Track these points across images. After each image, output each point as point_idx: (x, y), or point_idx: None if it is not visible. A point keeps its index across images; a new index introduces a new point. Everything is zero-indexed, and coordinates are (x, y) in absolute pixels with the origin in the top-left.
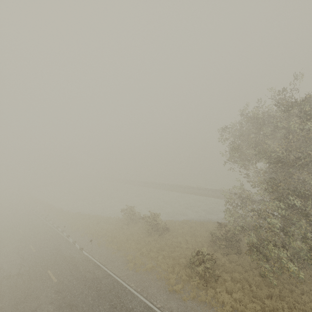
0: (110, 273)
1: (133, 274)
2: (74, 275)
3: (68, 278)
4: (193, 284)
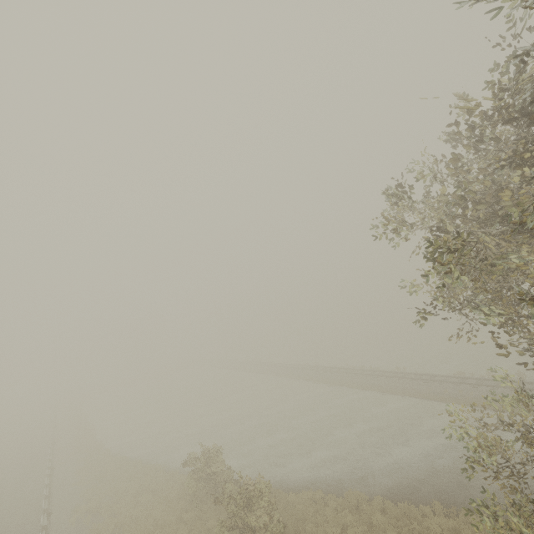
0: None
1: None
2: None
3: None
4: None
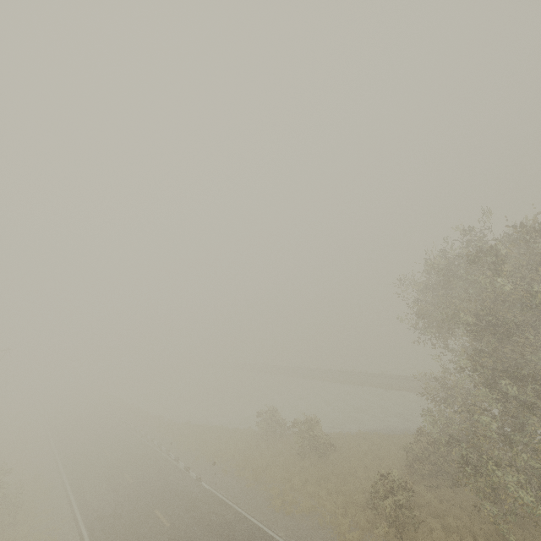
0: (247, 516)
1: (282, 518)
2: (194, 517)
3: (185, 521)
4: (378, 533)
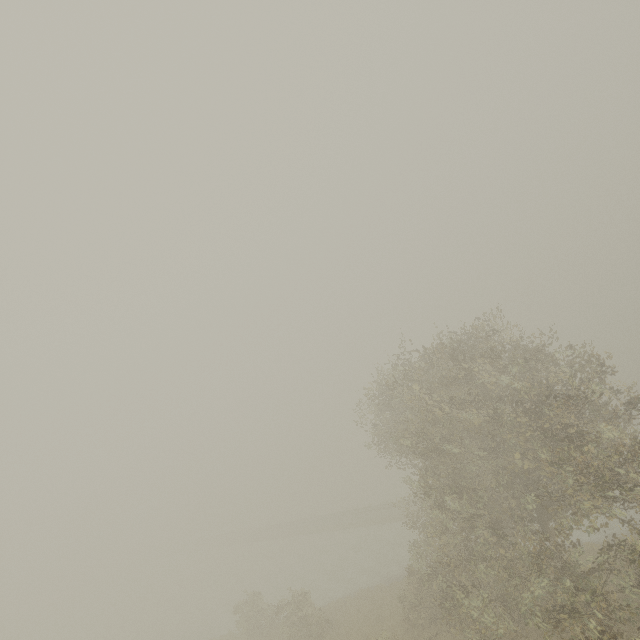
0: None
1: None
2: None
3: None
4: None
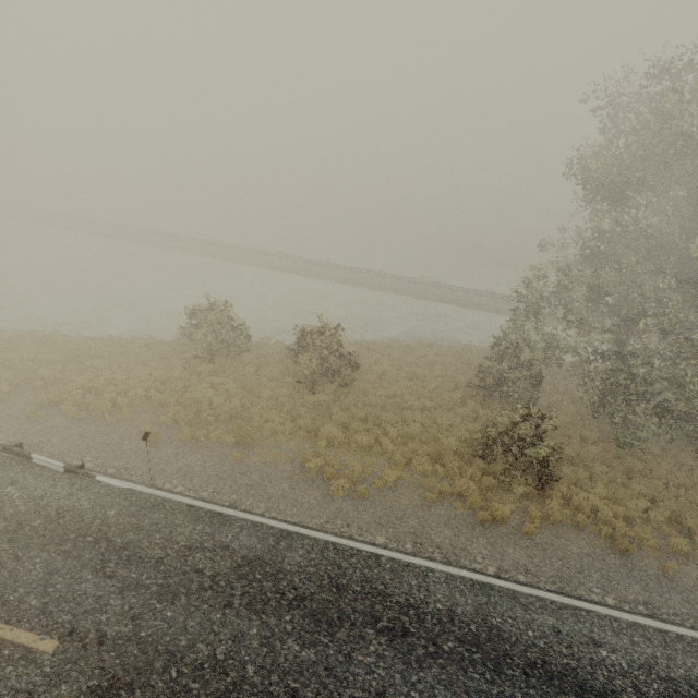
0: (286, 528)
1: (354, 506)
2: (139, 583)
3: (117, 608)
4: (520, 491)
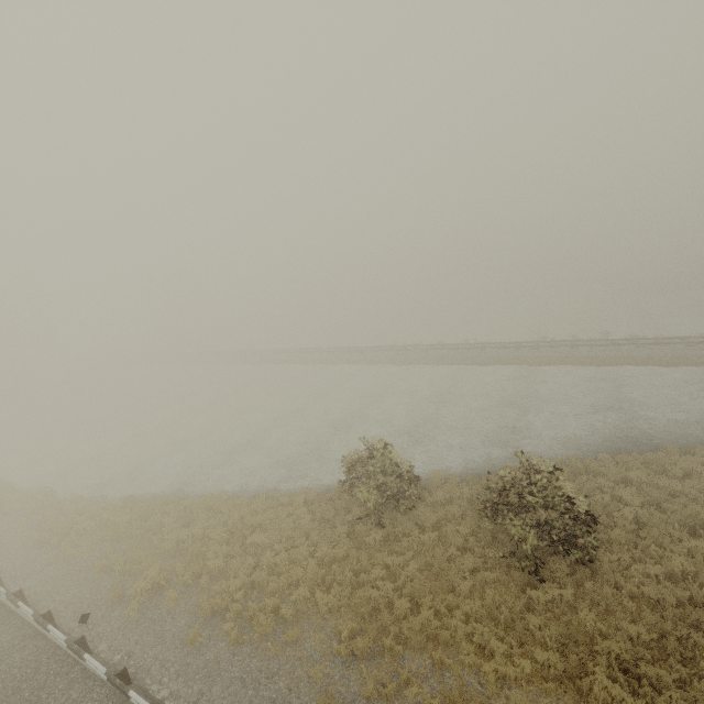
0: None
1: None
2: None
3: None
4: None
